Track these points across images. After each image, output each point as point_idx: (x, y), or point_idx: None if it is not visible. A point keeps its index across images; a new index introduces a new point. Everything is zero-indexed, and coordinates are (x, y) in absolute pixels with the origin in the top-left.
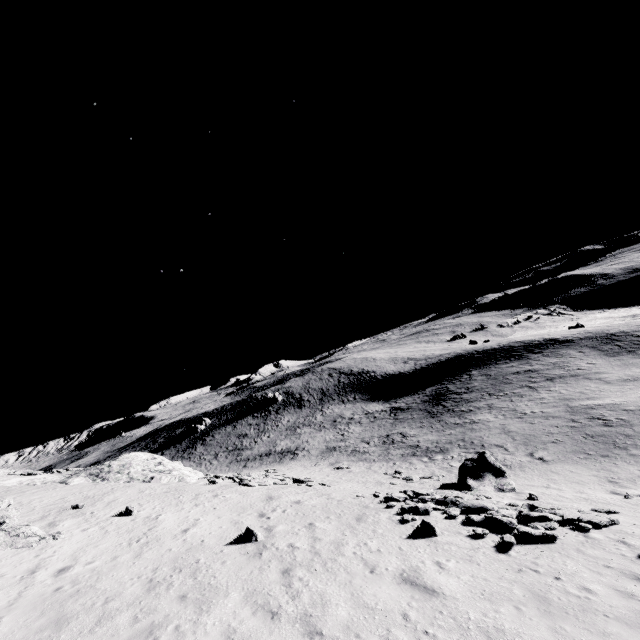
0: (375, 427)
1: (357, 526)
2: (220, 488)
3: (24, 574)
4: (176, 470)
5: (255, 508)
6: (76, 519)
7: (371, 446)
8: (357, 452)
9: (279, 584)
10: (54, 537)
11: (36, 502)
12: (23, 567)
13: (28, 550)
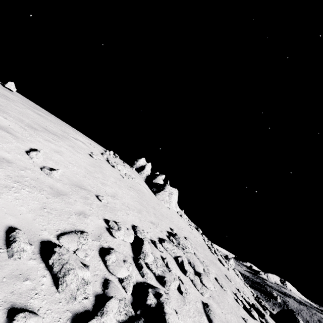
0: None
1: None
2: None
3: None
4: None
5: None
6: None
7: None
8: None
9: None
10: None
11: None
12: None
13: None
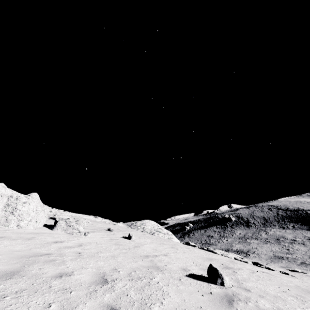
0: None
1: None
2: (192, 247)
3: (50, 241)
4: (168, 234)
5: (219, 261)
6: (104, 233)
7: None
8: (307, 264)
9: None
10: (85, 233)
11: (98, 225)
12: (55, 239)
13: (69, 235)
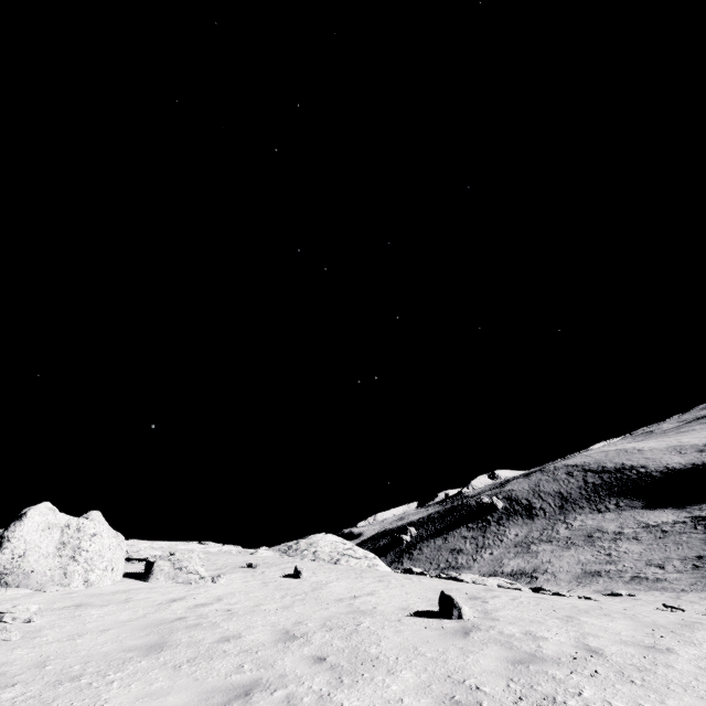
0: (668, 545)
1: (687, 633)
2: (417, 576)
3: (164, 601)
4: (367, 558)
5: (463, 591)
6: (245, 573)
7: (669, 571)
8: (642, 579)
9: (503, 678)
10: (213, 579)
11: (221, 560)
12: (169, 596)
13: (185, 585)
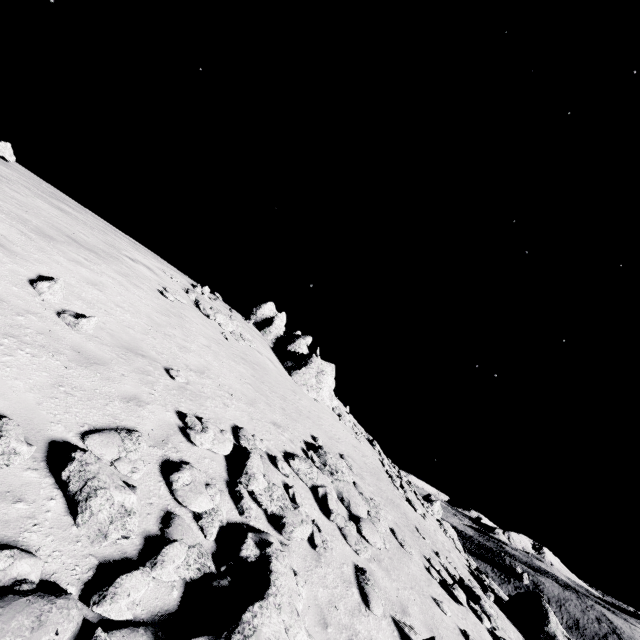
0: None
1: None
2: None
3: None
4: None
5: None
6: None
7: None
8: None
9: None
10: None
11: None
12: None
13: None
